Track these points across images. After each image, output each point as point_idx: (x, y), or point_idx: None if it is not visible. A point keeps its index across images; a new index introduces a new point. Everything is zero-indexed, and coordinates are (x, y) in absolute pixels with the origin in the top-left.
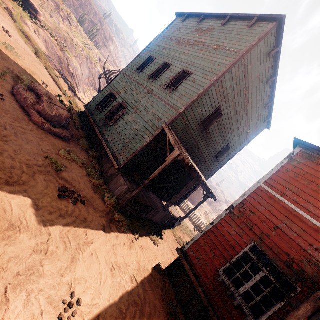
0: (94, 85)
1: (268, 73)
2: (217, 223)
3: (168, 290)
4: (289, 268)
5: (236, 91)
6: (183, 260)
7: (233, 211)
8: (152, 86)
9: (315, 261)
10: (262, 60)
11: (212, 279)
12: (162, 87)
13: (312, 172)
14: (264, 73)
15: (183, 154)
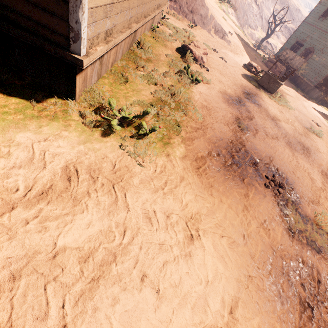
0: (247, 22)
1: None
2: None
3: None
4: None
5: None
6: None
7: None
8: None
9: None
10: None
11: None
12: None
13: None
14: None
15: None
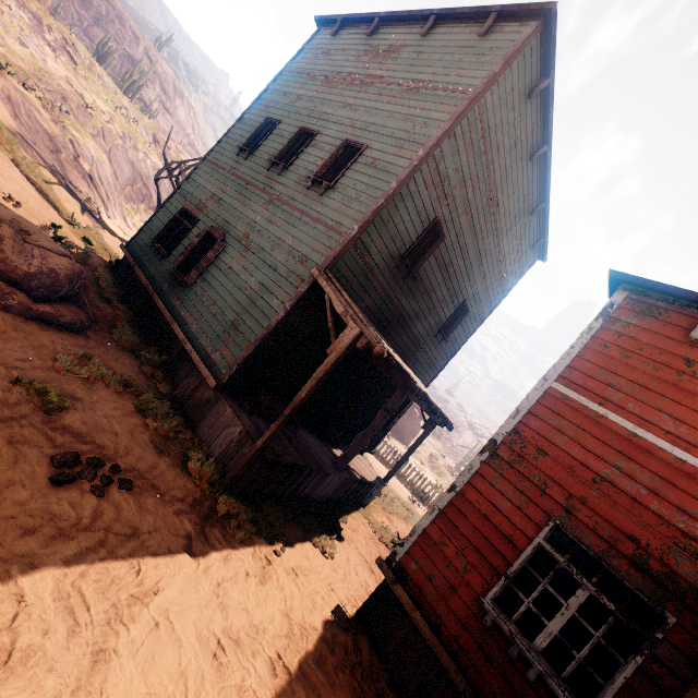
0: (148, 199)
1: (532, 137)
2: (465, 486)
3: (368, 668)
4: (641, 571)
5: (469, 181)
6: (395, 586)
7: (498, 452)
8: (278, 185)
9: (696, 547)
10: (518, 108)
11: (469, 624)
12: (301, 185)
13: (658, 343)
14: (523, 137)
15: (367, 333)
